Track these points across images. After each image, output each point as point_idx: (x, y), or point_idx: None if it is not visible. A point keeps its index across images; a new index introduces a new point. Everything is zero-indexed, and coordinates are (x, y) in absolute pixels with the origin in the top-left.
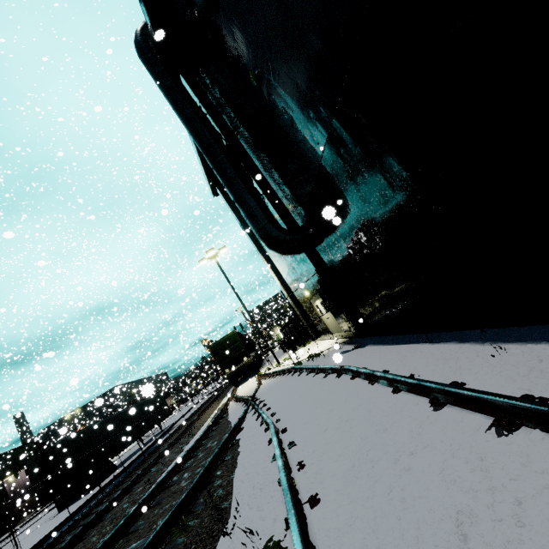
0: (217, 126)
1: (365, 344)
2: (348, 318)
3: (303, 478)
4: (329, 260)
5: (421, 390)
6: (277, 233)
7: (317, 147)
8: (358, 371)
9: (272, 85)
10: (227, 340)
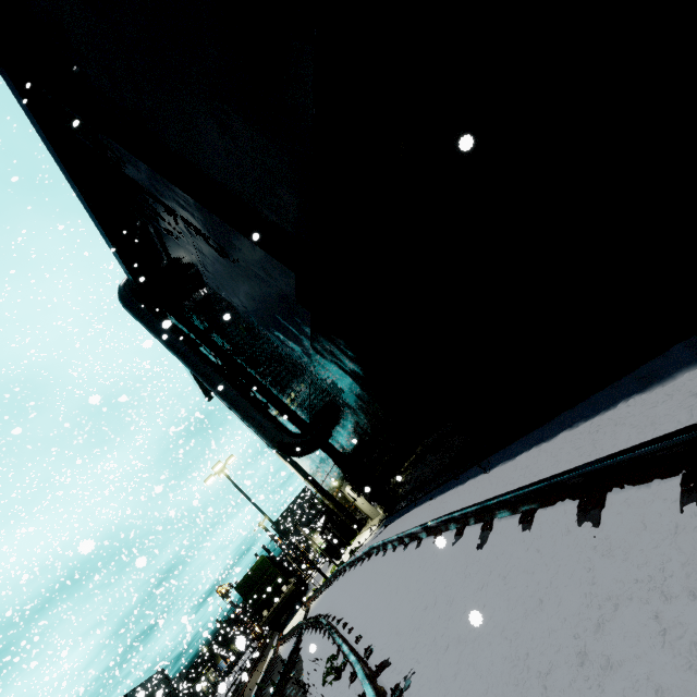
0: (209, 349)
1: (393, 520)
2: (375, 500)
3: (345, 628)
4: (343, 449)
5: (401, 541)
6: (289, 440)
7: (305, 373)
8: (378, 545)
9: (259, 334)
10: (257, 571)
